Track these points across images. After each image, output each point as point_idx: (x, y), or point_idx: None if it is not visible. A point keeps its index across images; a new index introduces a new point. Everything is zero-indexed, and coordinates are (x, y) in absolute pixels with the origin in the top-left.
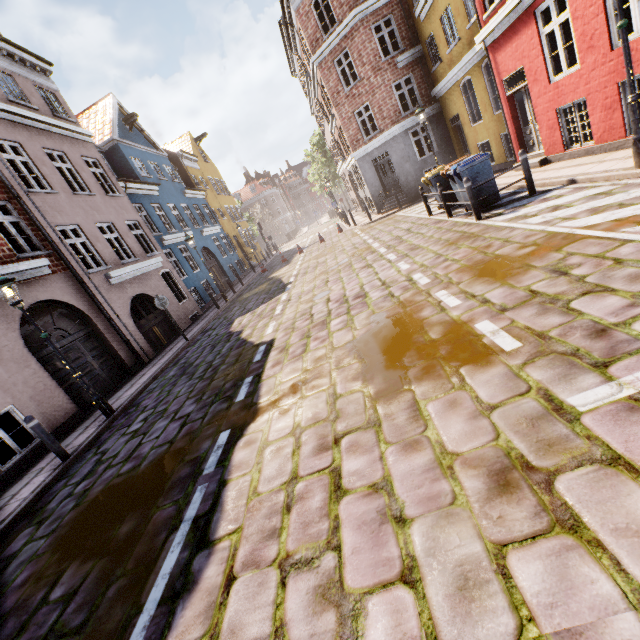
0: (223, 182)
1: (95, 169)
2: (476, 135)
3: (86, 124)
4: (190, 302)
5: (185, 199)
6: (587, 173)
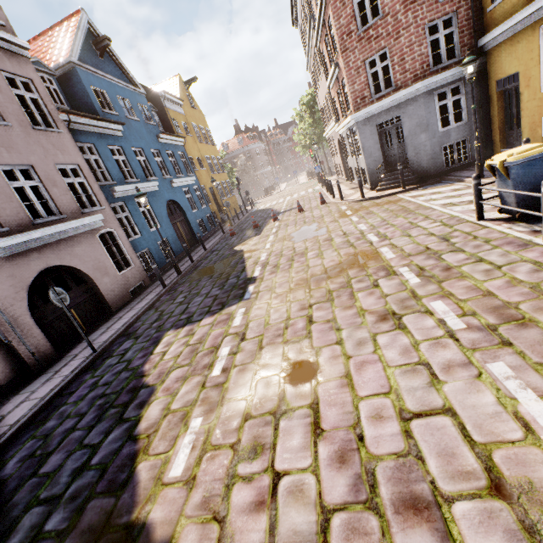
0: (208, 131)
1: (24, 91)
2: None
3: (48, 42)
4: (135, 270)
5: (158, 144)
6: None
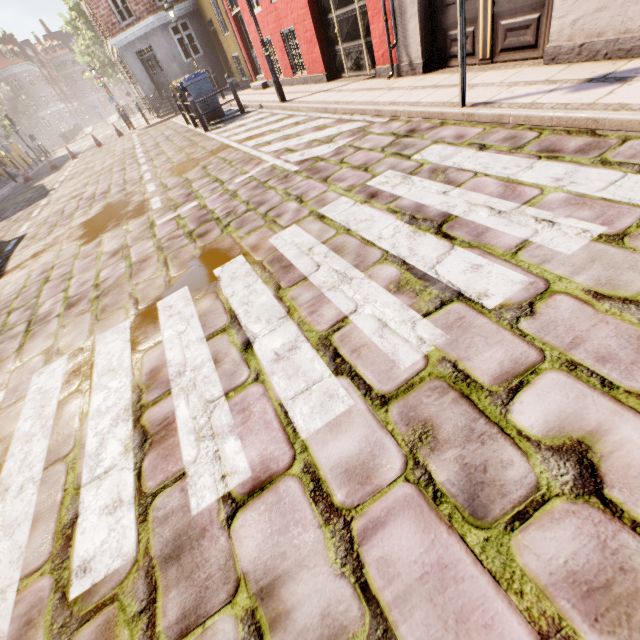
0: None
1: None
2: (229, 46)
3: None
4: None
5: None
6: (269, 101)
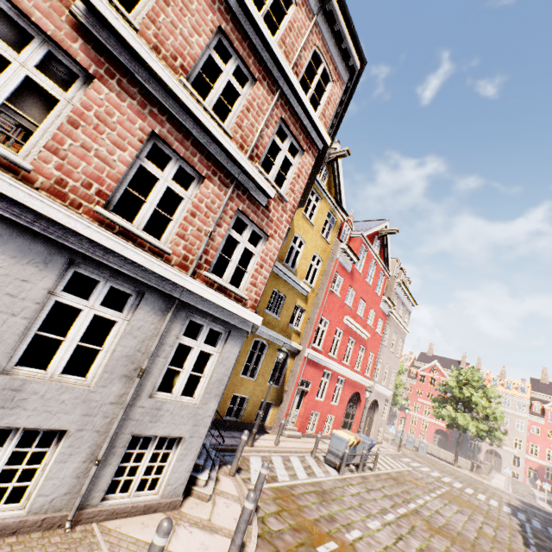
0: None
1: None
2: (240, 385)
3: None
4: None
5: None
6: None
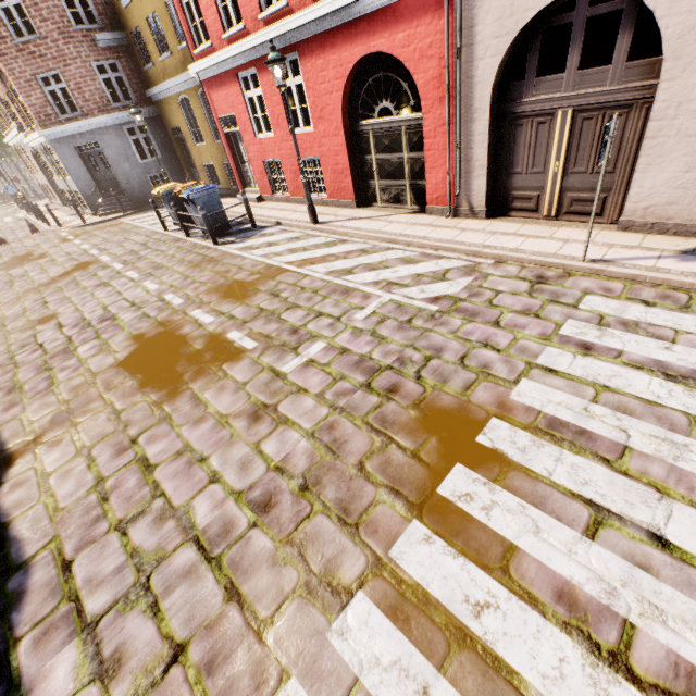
0: None
1: None
2: (201, 155)
3: None
4: None
5: None
6: (287, 219)
